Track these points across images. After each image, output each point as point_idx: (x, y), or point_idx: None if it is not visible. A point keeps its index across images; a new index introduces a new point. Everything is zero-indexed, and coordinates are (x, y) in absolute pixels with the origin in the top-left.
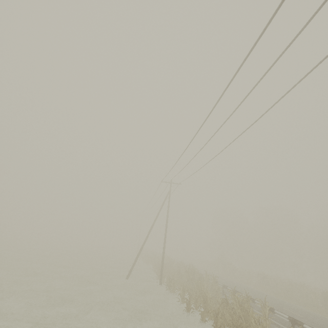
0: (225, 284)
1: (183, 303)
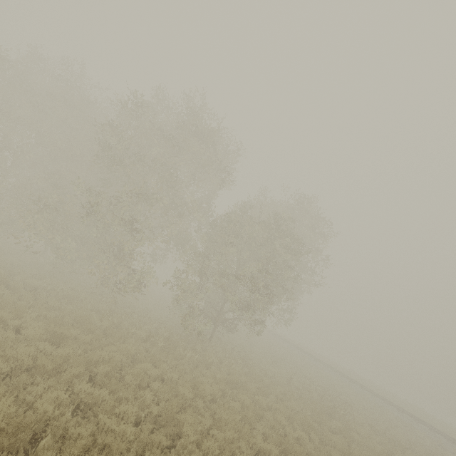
0: None
1: None
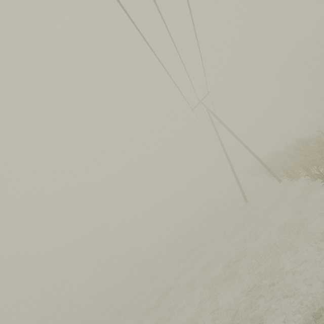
0: None
1: (315, 181)
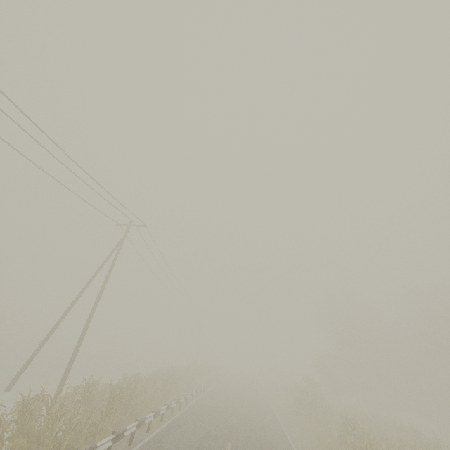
0: (214, 427)
1: None
